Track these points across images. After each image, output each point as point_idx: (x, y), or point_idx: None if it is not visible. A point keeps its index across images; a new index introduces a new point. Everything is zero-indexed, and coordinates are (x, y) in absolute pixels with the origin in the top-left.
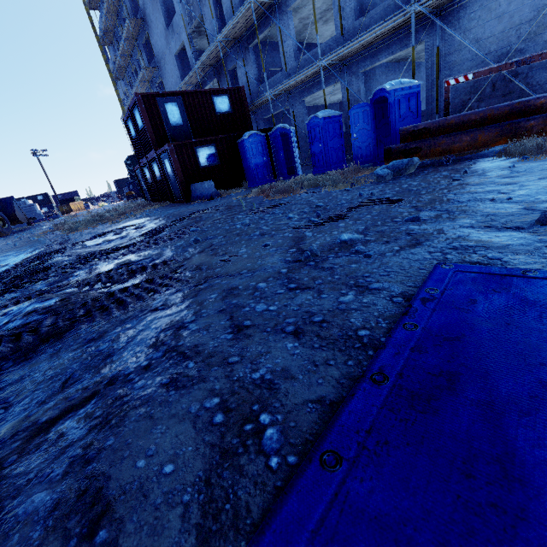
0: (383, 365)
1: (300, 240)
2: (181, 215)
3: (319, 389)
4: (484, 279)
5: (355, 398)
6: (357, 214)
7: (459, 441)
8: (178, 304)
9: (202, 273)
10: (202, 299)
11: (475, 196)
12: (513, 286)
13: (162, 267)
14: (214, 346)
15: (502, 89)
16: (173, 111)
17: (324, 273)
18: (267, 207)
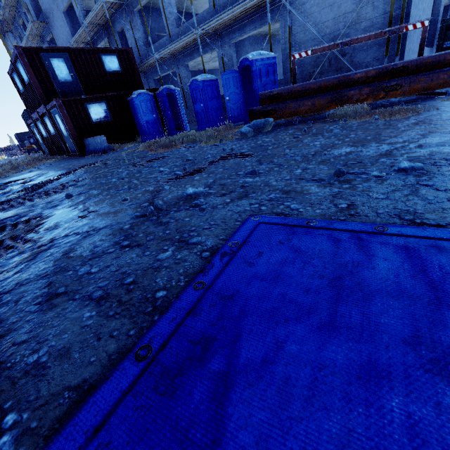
0: (157, 334)
1: (156, 194)
2: (70, 169)
3: (86, 370)
4: (277, 231)
5: (110, 381)
6: (213, 168)
7: (182, 427)
8: (9, 270)
9: (54, 232)
10: (35, 263)
11: (304, 151)
12: (295, 237)
13: (24, 225)
14: (12, 322)
15: (335, 65)
16: (61, 67)
17: (159, 229)
18: (147, 161)
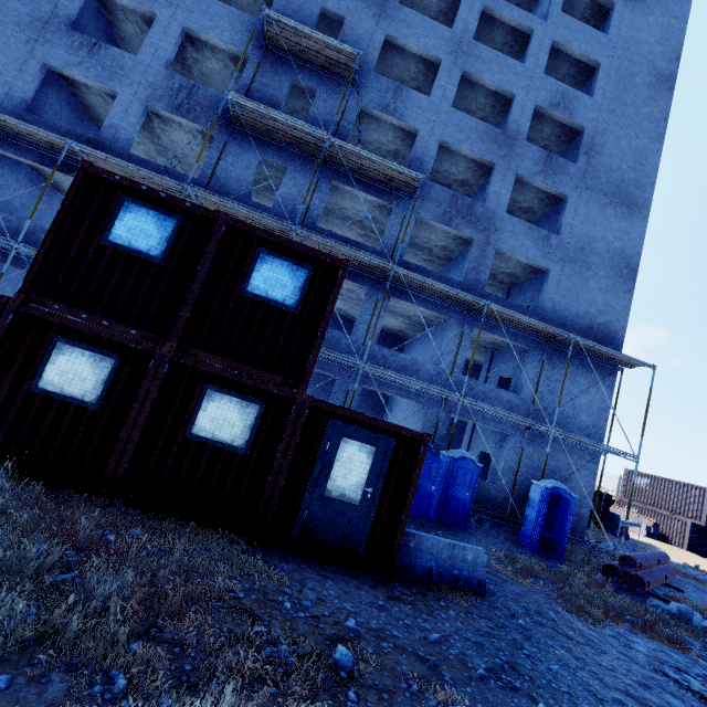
0: None
1: None
2: None
3: None
4: None
5: None
6: None
7: None
8: None
9: None
10: None
11: None
12: None
13: None
14: None
15: None
16: None
17: None
18: None
